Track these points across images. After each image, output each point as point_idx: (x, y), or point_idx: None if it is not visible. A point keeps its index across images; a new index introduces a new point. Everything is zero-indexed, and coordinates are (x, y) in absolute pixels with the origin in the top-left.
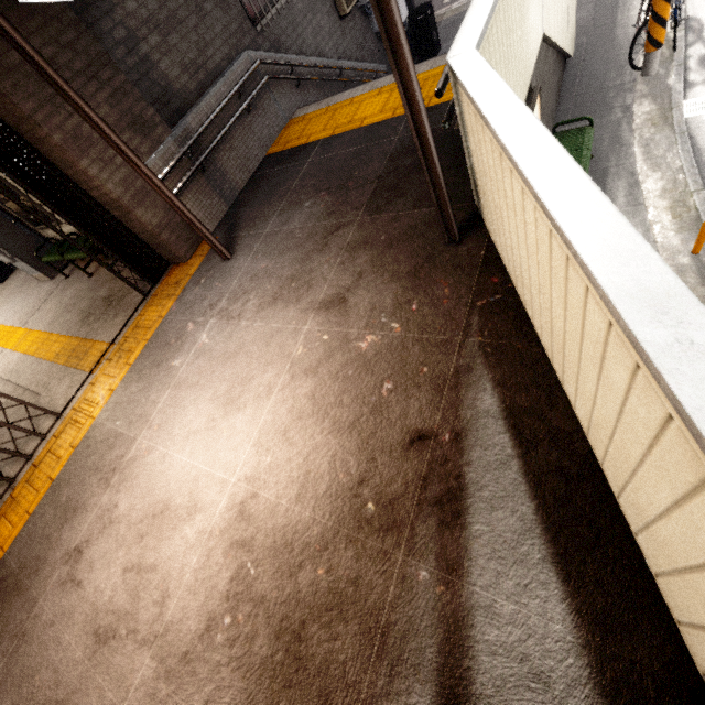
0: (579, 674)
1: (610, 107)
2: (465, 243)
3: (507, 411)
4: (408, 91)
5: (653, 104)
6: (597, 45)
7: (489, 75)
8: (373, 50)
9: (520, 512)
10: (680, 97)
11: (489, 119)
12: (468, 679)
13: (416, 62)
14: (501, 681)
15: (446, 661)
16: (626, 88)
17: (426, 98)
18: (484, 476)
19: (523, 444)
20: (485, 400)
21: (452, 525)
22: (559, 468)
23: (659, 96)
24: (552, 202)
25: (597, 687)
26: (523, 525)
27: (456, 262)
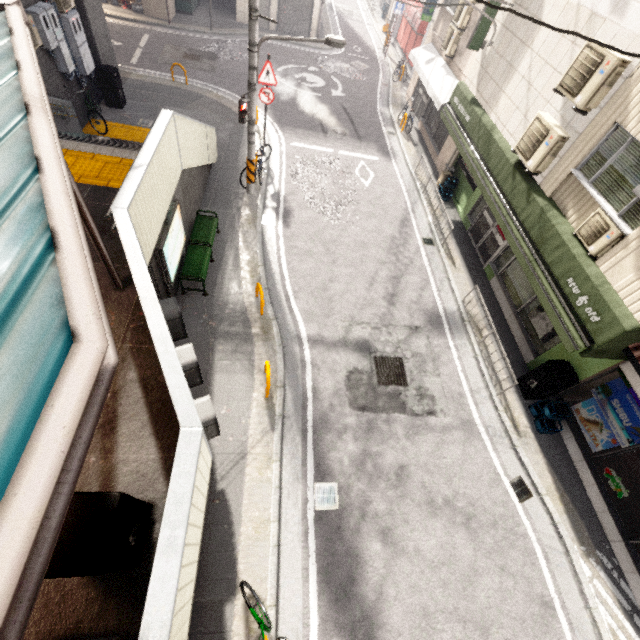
0: (158, 468)
1: (231, 205)
2: (126, 291)
3: (141, 378)
4: (87, 224)
5: (250, 211)
6: (229, 162)
7: (131, 231)
8: (58, 85)
9: (142, 420)
10: (261, 213)
11: (127, 257)
12: (113, 489)
13: (104, 104)
14: (128, 483)
15: (103, 488)
16: (239, 197)
17: (106, 179)
18: (127, 409)
19: (147, 392)
20: (131, 375)
21: (109, 434)
22: (160, 399)
23: (253, 208)
24: (144, 303)
25: (164, 469)
26: (143, 425)
27: (120, 301)
